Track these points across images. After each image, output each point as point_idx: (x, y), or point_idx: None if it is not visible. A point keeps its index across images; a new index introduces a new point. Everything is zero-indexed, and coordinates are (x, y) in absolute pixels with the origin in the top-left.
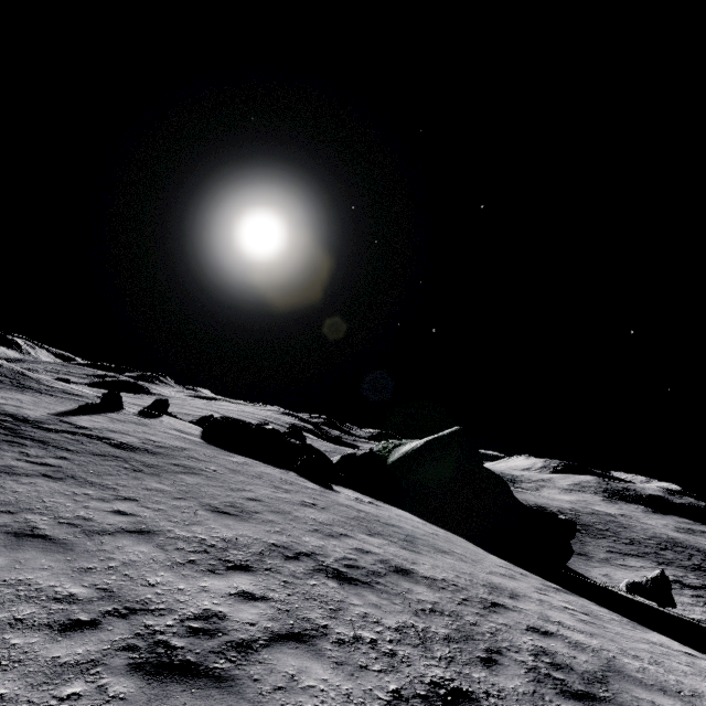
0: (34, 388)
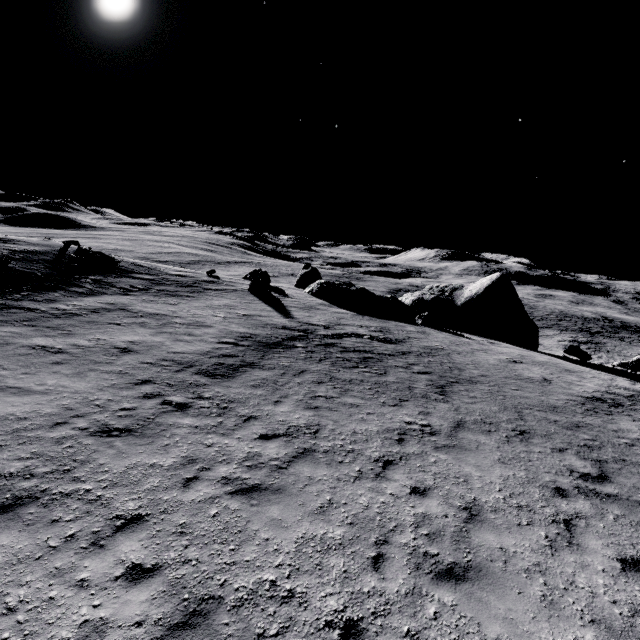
0: (190, 284)
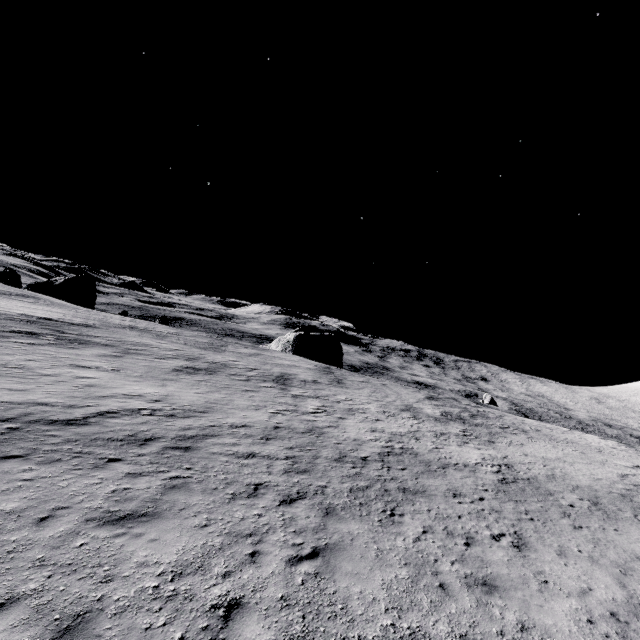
0: None
